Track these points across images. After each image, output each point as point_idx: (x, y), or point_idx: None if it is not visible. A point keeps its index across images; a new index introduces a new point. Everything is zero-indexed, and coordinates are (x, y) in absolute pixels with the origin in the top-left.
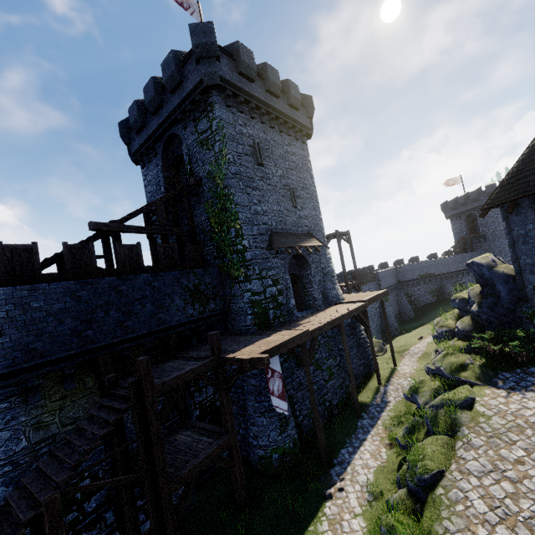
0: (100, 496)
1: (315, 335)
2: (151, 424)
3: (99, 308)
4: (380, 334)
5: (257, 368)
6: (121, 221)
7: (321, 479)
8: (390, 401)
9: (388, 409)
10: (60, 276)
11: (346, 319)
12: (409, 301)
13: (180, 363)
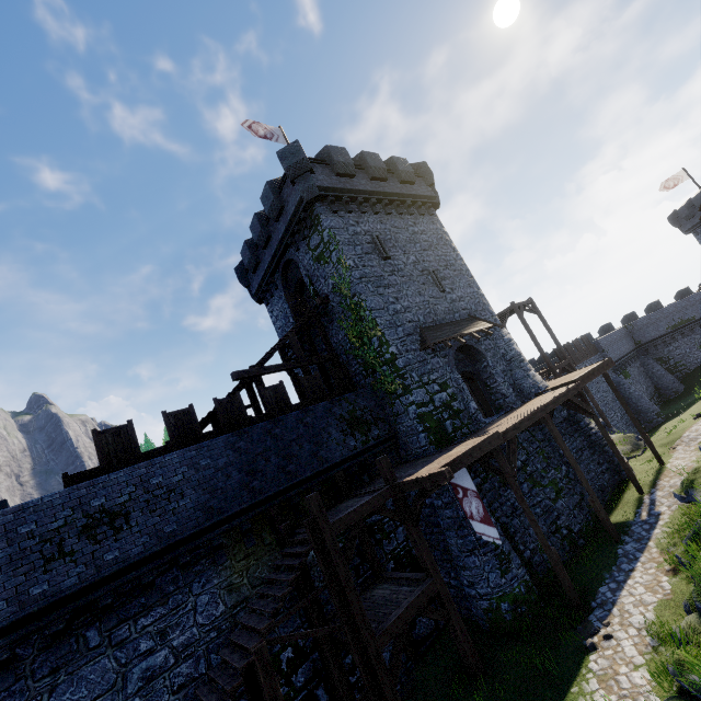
0: (306, 669)
1: (510, 437)
2: (337, 566)
3: (259, 456)
4: (634, 428)
5: (439, 485)
6: (259, 364)
7: (577, 629)
8: (663, 513)
9: (661, 523)
10: (218, 432)
11: (559, 413)
12: (667, 369)
13: (354, 501)
